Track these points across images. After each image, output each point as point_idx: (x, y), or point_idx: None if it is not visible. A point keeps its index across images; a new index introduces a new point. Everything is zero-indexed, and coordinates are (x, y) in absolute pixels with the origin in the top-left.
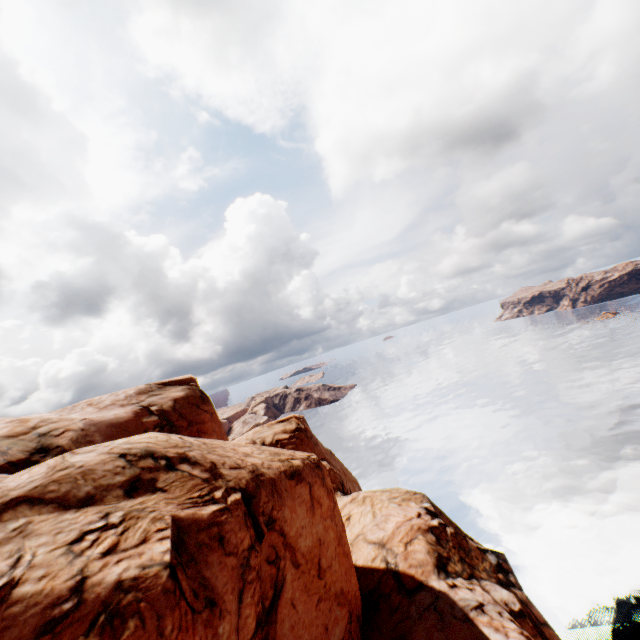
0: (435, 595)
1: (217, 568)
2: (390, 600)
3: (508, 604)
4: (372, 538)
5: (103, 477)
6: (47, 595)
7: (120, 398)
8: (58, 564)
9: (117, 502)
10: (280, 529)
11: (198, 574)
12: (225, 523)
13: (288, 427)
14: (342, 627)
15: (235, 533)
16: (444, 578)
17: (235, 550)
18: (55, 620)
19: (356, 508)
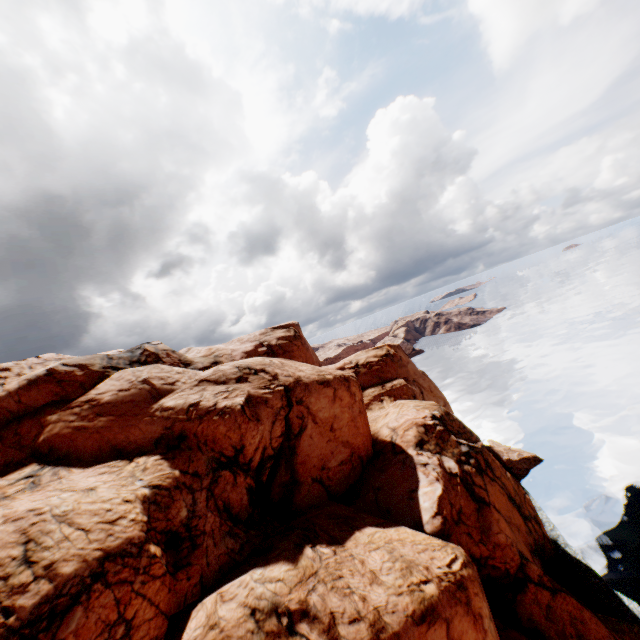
0: (406, 456)
1: (262, 410)
2: (385, 455)
3: (451, 469)
4: (390, 426)
5: (229, 375)
6: (208, 405)
7: (251, 337)
8: (211, 399)
9: (233, 384)
10: (306, 406)
11: (255, 411)
12: (269, 397)
13: (379, 353)
14: (344, 456)
15: (273, 401)
16: (418, 450)
17: (271, 406)
18: (210, 411)
19: (392, 409)
